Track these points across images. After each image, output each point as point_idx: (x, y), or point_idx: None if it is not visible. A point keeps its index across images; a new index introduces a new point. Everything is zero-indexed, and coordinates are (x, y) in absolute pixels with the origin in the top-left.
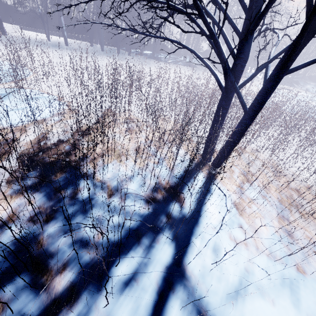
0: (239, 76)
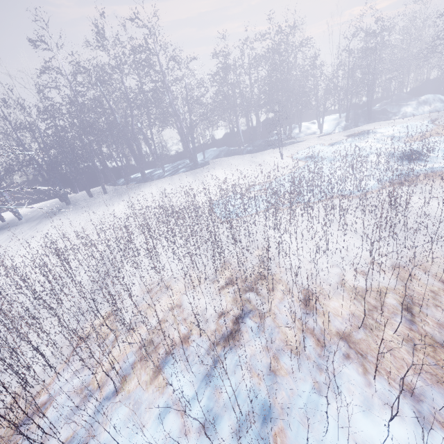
0: None
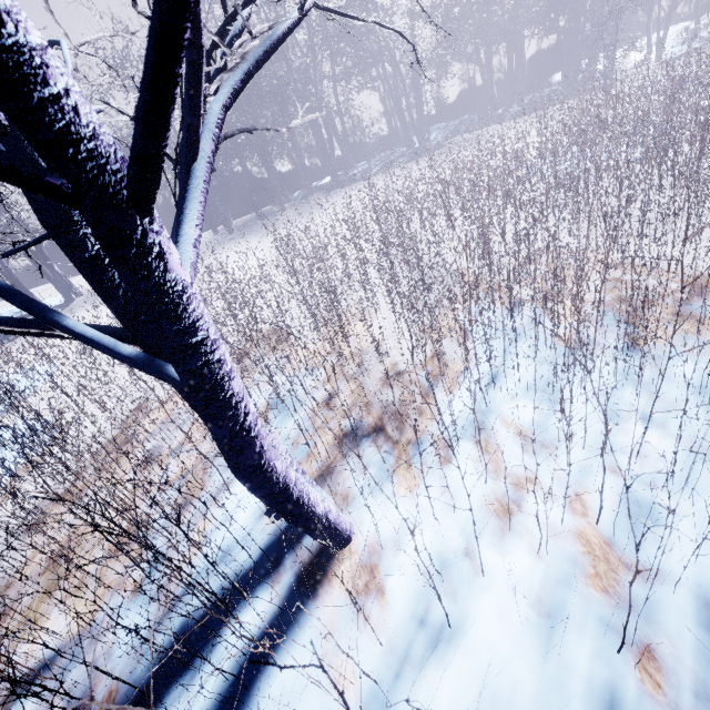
0: (106, 278)
